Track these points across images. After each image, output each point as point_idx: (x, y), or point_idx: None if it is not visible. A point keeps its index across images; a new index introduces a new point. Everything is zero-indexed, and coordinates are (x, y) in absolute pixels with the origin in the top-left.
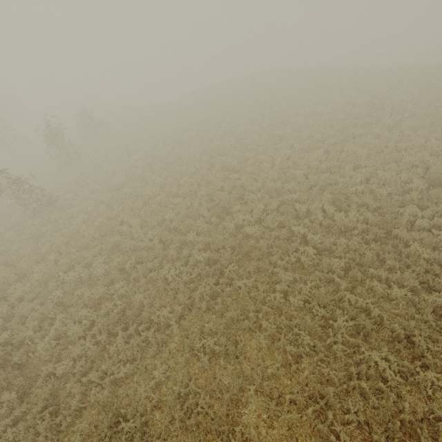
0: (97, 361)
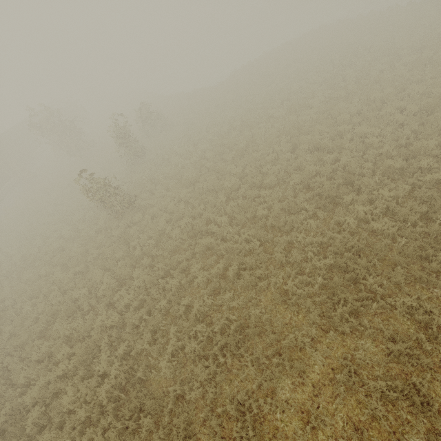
0: (224, 386)
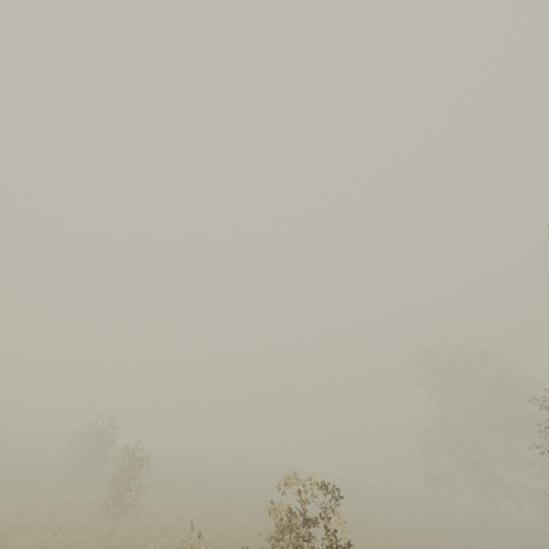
0: None
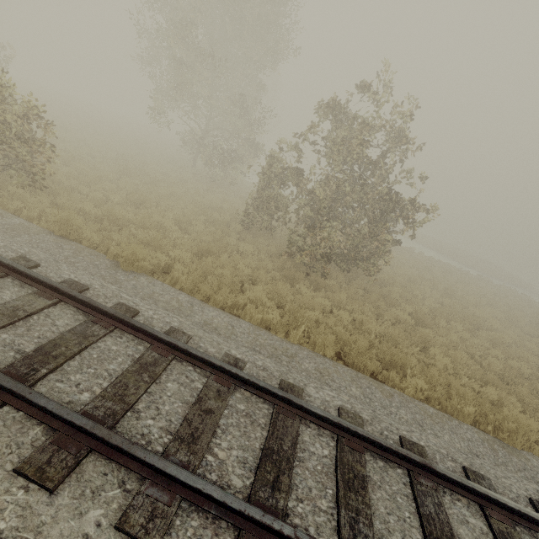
0: None
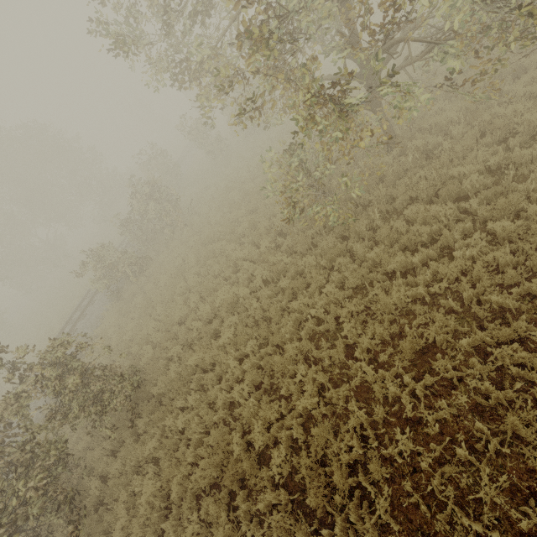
0: None
